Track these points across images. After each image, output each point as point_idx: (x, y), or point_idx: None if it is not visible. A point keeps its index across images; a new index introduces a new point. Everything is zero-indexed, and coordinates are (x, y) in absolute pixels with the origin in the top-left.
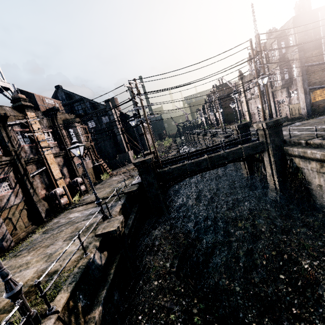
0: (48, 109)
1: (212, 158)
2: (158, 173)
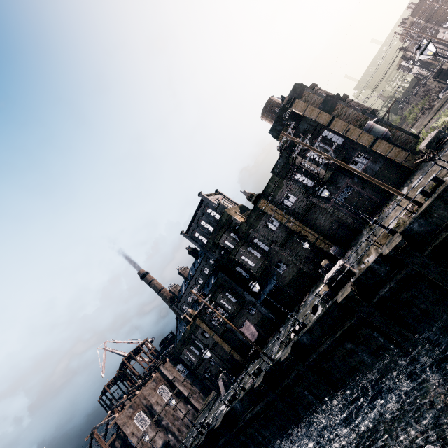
0: None
1: None
2: None
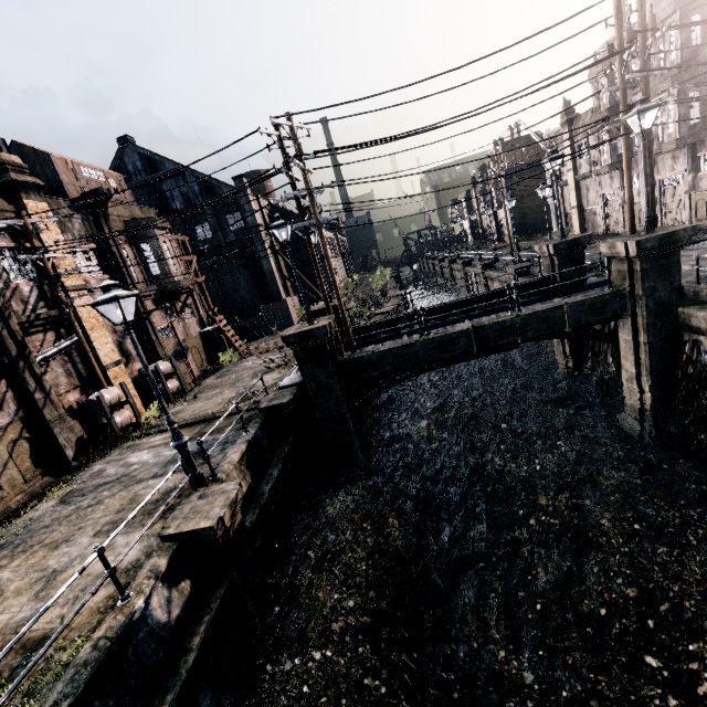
0: (85, 193)
1: (483, 331)
2: (344, 363)
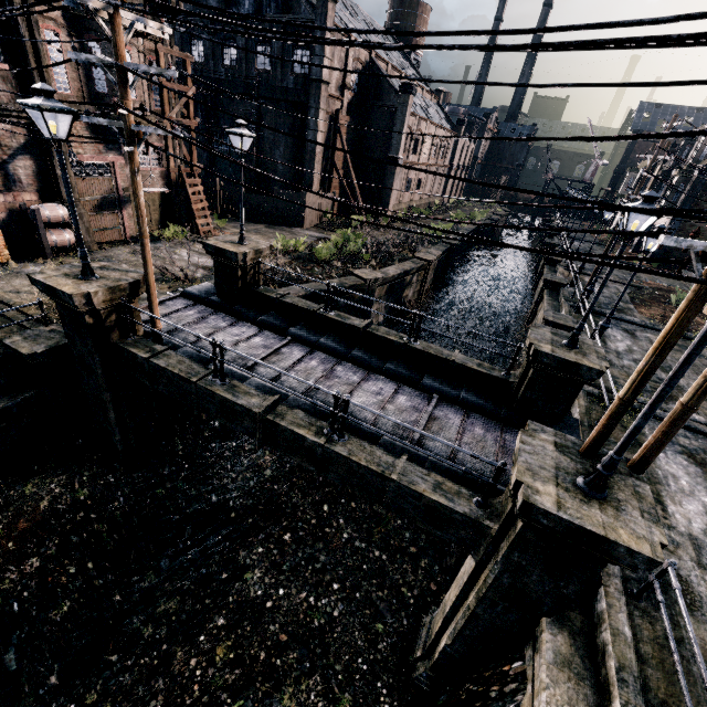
0: None
1: (275, 429)
2: (117, 347)
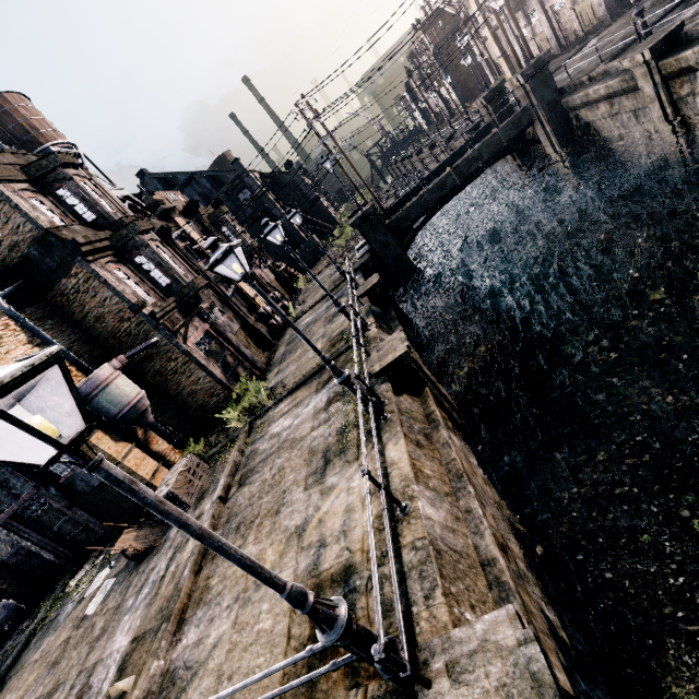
0: (185, 207)
1: (458, 168)
2: (388, 225)
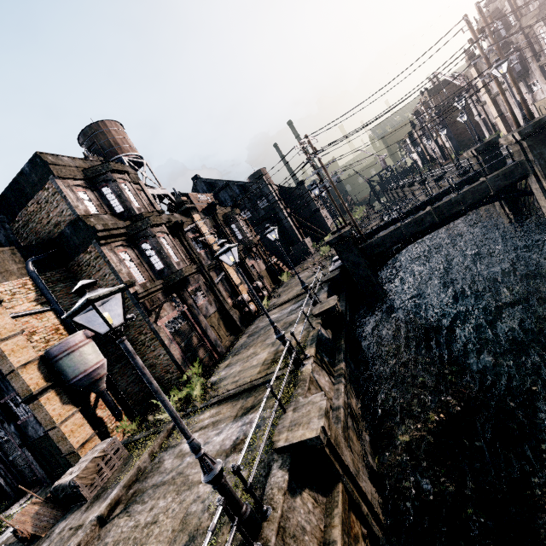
0: (207, 206)
1: (439, 209)
2: (362, 248)
